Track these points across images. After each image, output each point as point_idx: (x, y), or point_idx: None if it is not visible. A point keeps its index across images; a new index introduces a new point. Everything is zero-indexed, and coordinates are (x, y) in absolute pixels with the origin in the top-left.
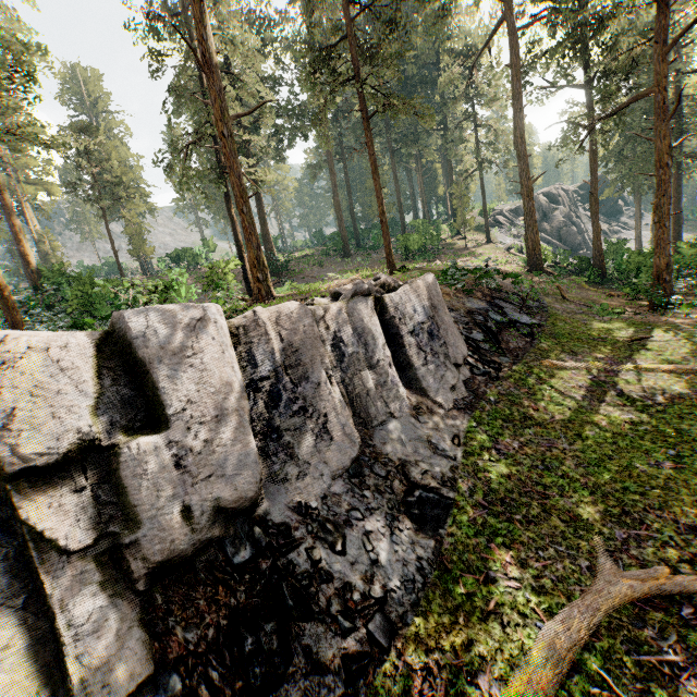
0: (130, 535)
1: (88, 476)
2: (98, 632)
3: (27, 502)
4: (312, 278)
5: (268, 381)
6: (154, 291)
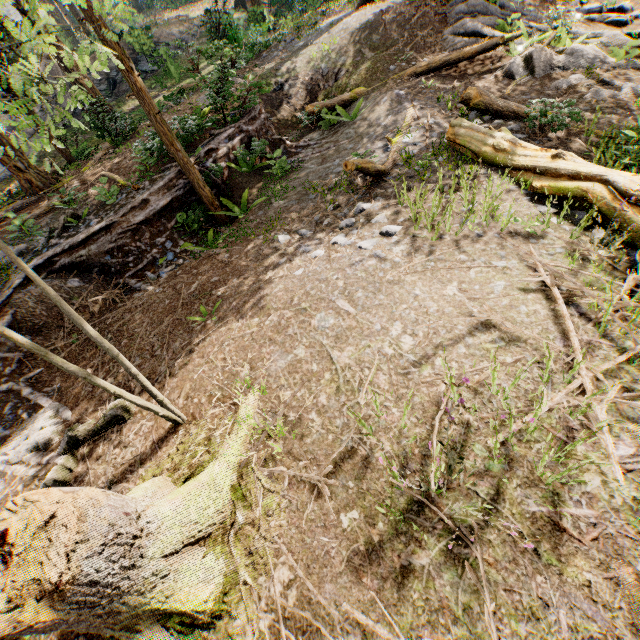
0: None
1: None
2: None
3: None
4: None
5: None
6: None
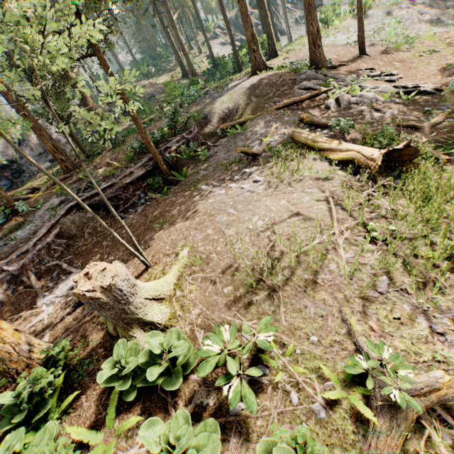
0: None
1: None
2: None
3: None
4: None
5: (18, 142)
6: None
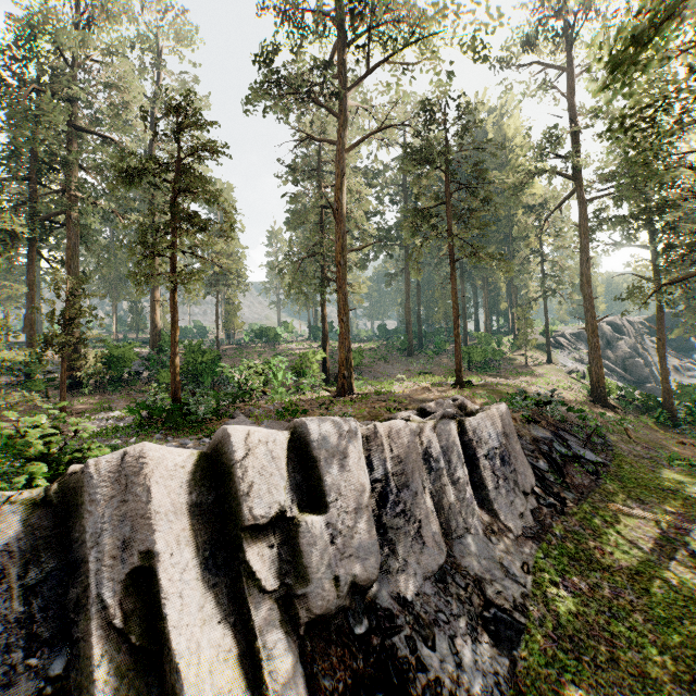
0: (301, 588)
1: (276, 537)
2: (281, 657)
3: (249, 548)
4: (378, 373)
5: (380, 484)
6: (254, 369)
